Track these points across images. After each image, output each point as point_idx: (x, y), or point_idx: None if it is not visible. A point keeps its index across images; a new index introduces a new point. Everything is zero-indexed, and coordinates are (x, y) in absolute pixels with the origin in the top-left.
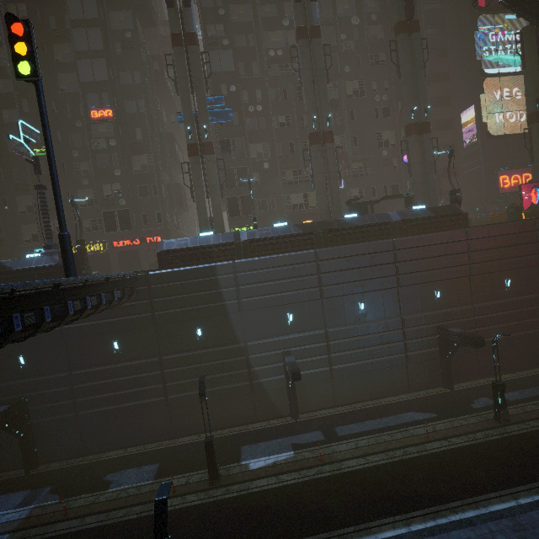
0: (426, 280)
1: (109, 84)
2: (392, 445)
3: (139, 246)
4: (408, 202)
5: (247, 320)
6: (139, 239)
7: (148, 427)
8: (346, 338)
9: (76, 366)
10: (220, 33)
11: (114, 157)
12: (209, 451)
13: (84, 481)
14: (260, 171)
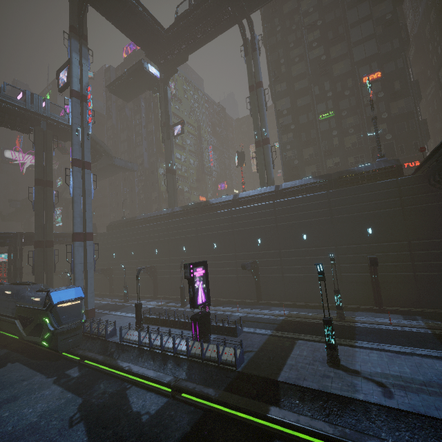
0: None
1: (378, 55)
2: None
3: None
4: None
5: None
6: None
7: None
8: None
9: (413, 238)
10: None
11: (380, 106)
12: None
13: None
14: None
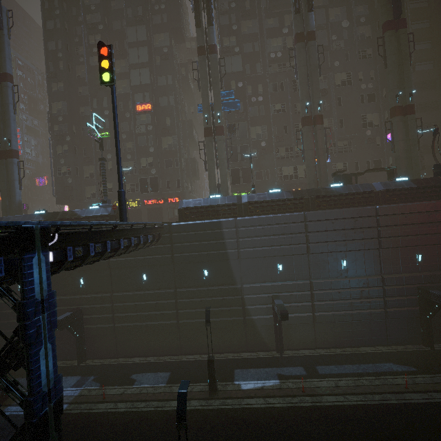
0: (408, 244)
1: (150, 86)
2: (371, 390)
3: (162, 204)
4: (391, 175)
5: (244, 266)
6: (163, 199)
7: (163, 343)
8: (328, 290)
9: (116, 290)
10: (232, 43)
11: (150, 139)
12: (210, 368)
13: (117, 376)
14: (258, 148)
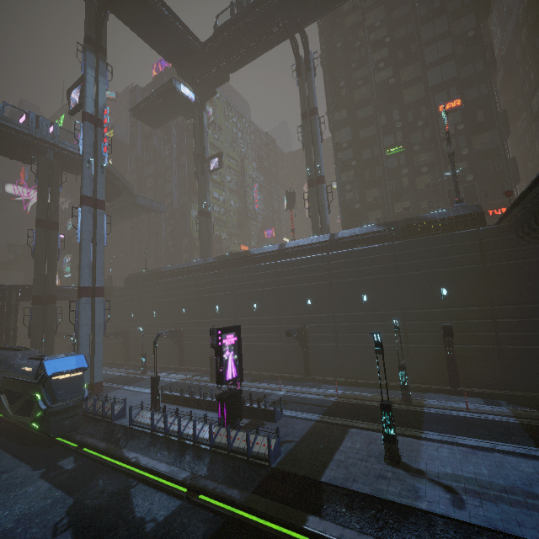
0: None
1: (457, 79)
2: None
3: None
4: None
5: None
6: None
7: None
8: None
9: (497, 302)
10: None
11: (460, 140)
12: None
13: None
14: None
